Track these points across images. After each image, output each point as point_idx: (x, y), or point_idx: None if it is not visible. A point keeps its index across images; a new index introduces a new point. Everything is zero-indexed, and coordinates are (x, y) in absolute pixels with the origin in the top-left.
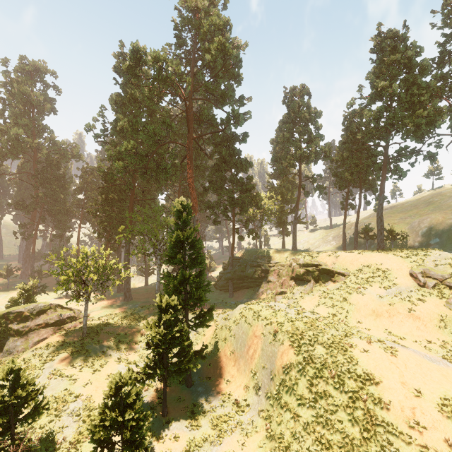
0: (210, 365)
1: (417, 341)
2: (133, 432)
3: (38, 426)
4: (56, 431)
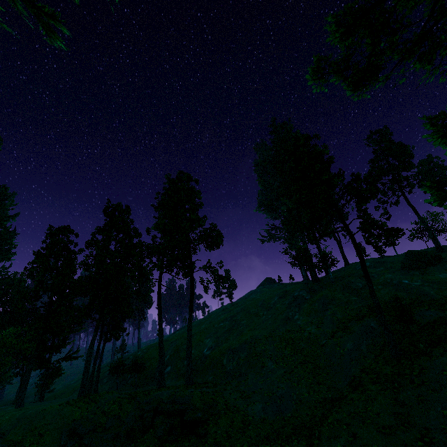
0: None
1: None
2: None
3: None
4: None
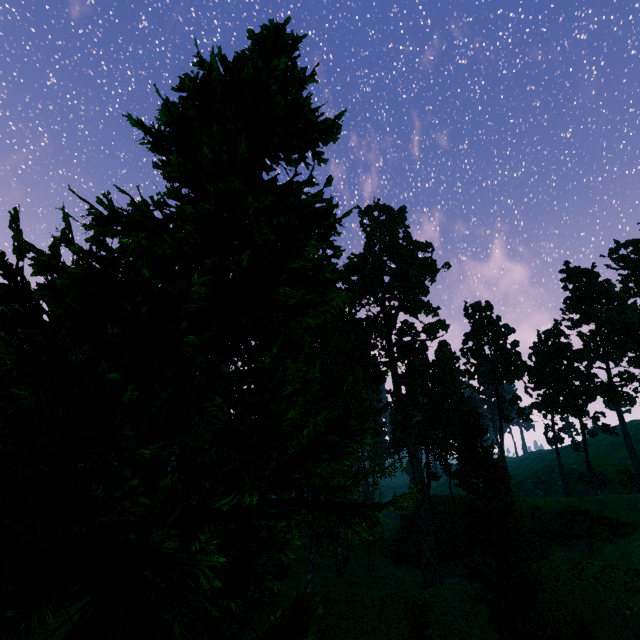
0: None
1: None
2: None
3: None
4: None
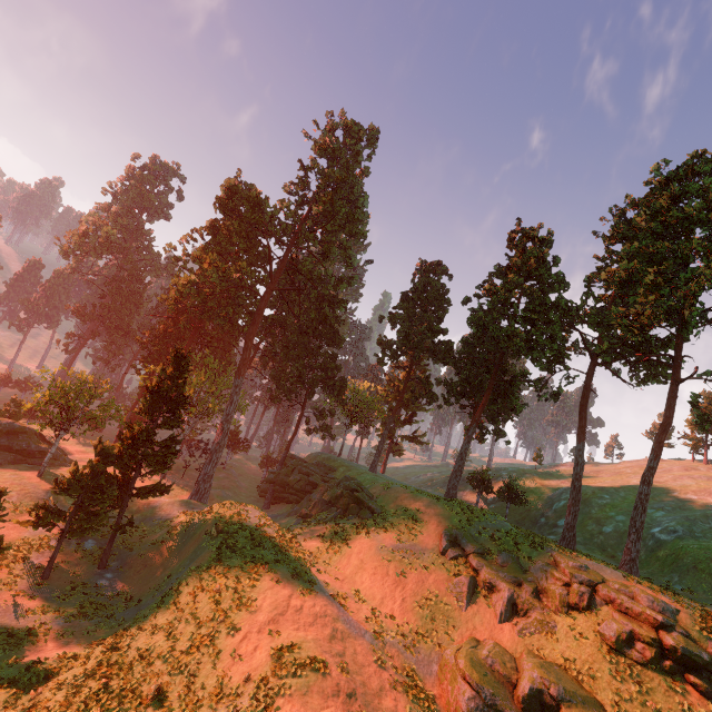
0: (141, 556)
1: (376, 611)
2: None
3: None
4: None
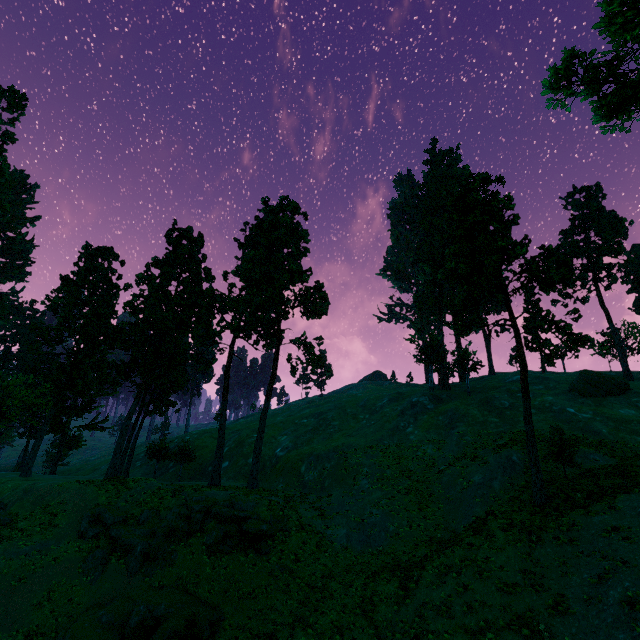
0: None
1: None
2: None
3: None
4: None
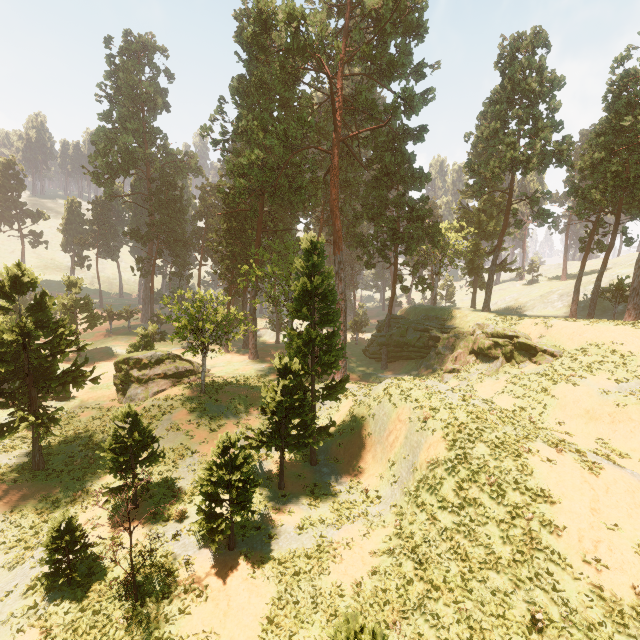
0: (340, 446)
1: None
2: (242, 495)
3: (157, 473)
4: (173, 480)
